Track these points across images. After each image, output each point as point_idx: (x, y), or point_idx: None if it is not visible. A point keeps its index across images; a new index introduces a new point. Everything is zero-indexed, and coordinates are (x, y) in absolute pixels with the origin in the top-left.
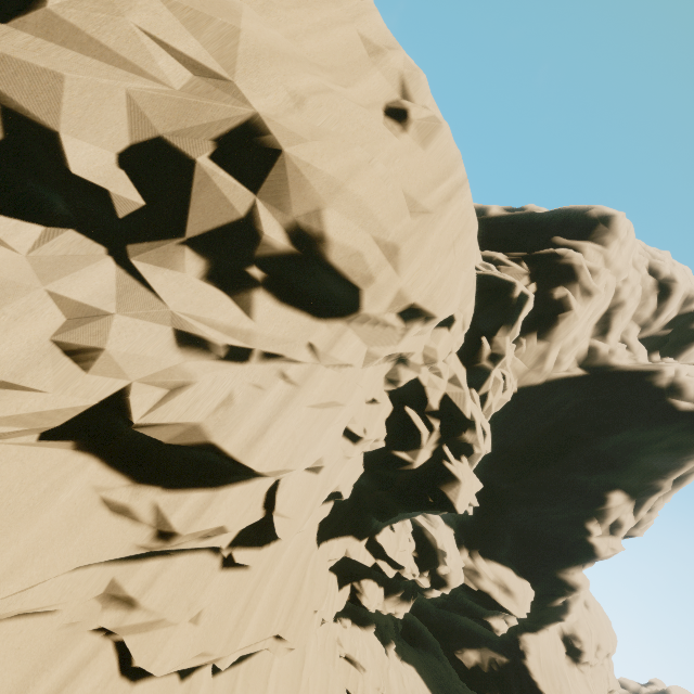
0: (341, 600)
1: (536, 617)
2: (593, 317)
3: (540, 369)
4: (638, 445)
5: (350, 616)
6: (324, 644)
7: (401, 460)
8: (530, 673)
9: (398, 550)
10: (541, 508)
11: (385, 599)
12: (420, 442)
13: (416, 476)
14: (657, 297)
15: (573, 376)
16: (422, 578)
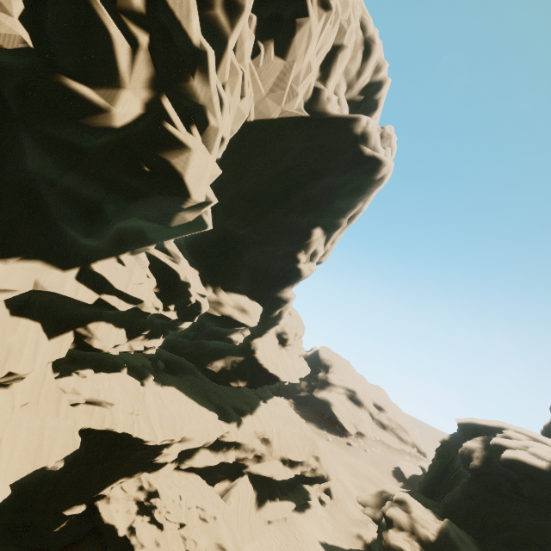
0: (55, 349)
1: (262, 327)
2: (320, 51)
3: (275, 97)
4: (335, 188)
5: (93, 367)
6: (37, 400)
7: (85, 101)
8: (258, 361)
9: (131, 283)
10: (268, 247)
11: (130, 340)
12: (116, 71)
13: (122, 141)
14: (362, 55)
15: (300, 117)
16: (168, 312)
